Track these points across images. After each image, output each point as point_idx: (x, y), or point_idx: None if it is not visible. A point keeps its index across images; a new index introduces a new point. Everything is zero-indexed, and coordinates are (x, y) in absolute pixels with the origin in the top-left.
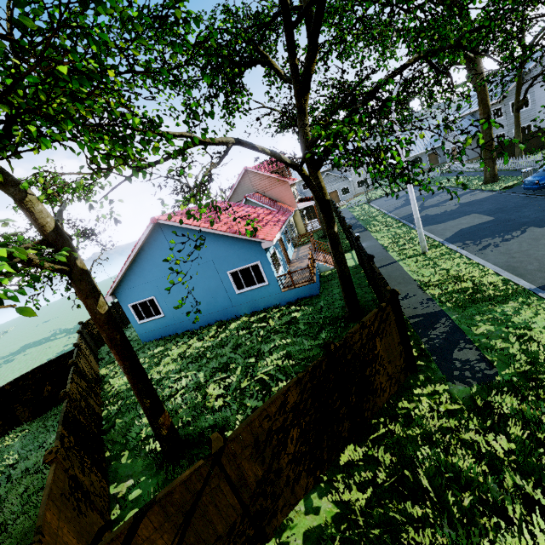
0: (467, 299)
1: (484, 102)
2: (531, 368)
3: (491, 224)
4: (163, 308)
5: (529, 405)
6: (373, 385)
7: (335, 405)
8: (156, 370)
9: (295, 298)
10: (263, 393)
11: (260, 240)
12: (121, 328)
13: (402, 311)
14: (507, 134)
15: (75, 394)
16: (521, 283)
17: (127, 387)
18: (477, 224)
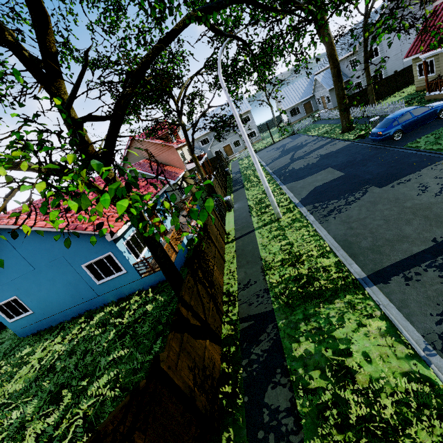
0: (299, 292)
1: (333, 57)
2: None
3: (340, 181)
4: (29, 306)
5: None
6: None
7: None
8: (5, 388)
9: (156, 282)
10: None
11: None
12: None
13: (175, 381)
14: (363, 82)
15: None
16: (352, 269)
17: None
18: (329, 181)
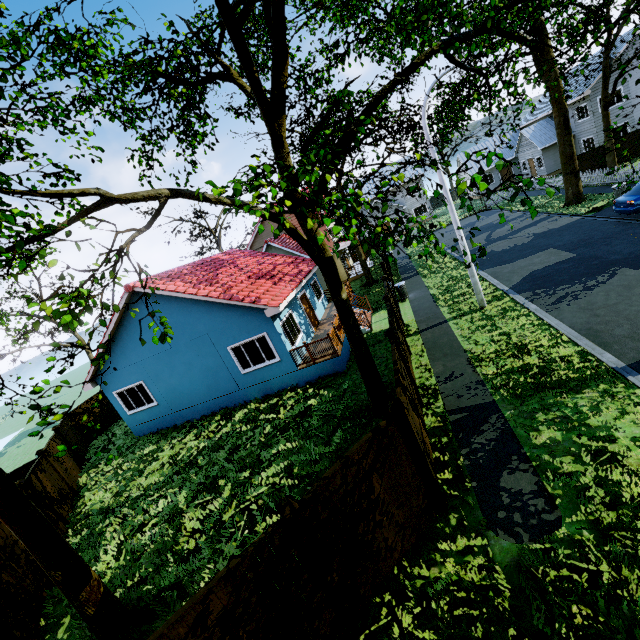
0: (528, 383)
1: (559, 101)
2: (610, 517)
3: (571, 264)
4: (155, 395)
5: (603, 591)
6: (372, 545)
7: (304, 593)
8: (137, 482)
9: (315, 376)
10: (249, 530)
11: (262, 306)
12: (4, 478)
13: (413, 430)
14: (596, 138)
15: (5, 538)
16: (605, 358)
17: (101, 505)
18: (553, 264)
